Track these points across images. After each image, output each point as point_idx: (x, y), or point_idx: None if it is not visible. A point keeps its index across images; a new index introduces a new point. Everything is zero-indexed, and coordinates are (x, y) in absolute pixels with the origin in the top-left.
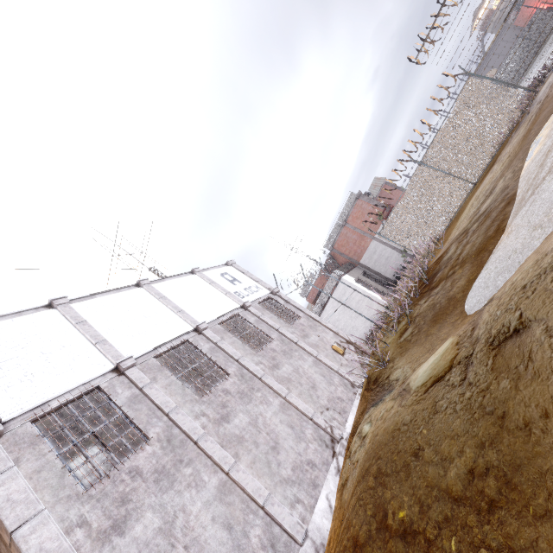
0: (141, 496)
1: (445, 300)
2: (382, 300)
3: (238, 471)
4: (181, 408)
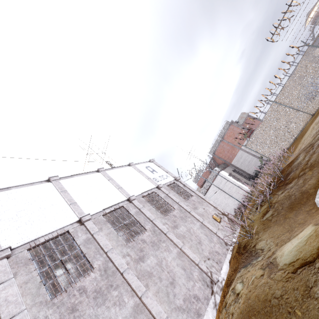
0: (84, 307)
1: (298, 193)
2: (246, 188)
3: (147, 297)
4: (114, 249)
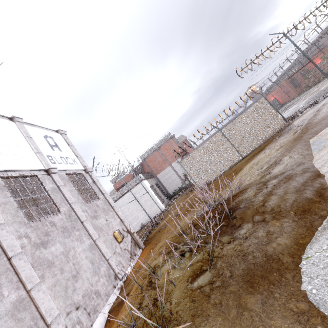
0: None
1: (261, 254)
2: (161, 205)
3: None
4: None
